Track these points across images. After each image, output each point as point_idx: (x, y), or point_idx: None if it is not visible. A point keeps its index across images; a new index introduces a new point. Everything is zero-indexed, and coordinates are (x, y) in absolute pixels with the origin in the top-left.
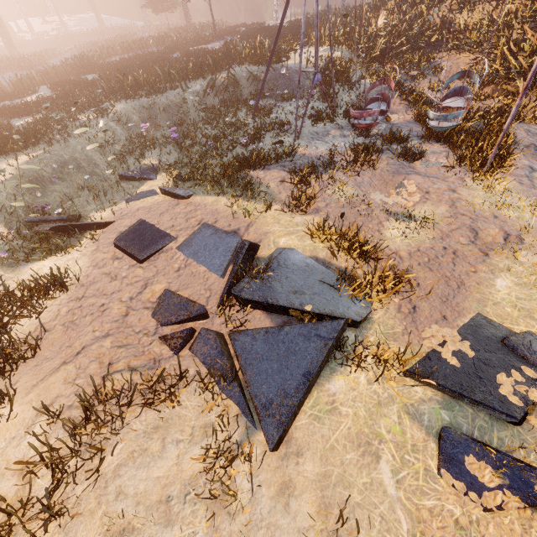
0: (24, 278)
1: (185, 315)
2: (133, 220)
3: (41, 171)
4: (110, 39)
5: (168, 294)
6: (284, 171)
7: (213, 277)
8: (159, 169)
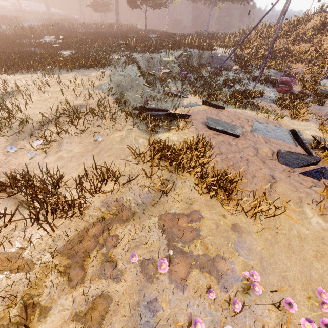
0: (162, 141)
1: (307, 162)
2: (202, 116)
3: (123, 81)
4: (63, 19)
5: (283, 152)
6: (265, 102)
7: (291, 146)
8: (186, 92)
